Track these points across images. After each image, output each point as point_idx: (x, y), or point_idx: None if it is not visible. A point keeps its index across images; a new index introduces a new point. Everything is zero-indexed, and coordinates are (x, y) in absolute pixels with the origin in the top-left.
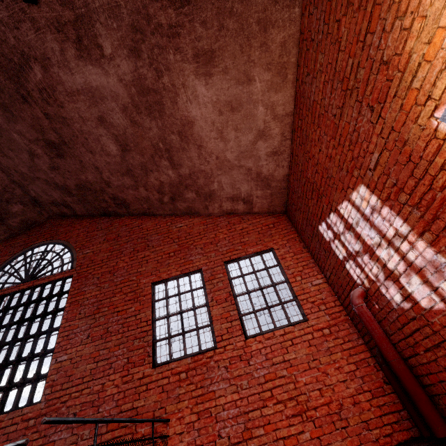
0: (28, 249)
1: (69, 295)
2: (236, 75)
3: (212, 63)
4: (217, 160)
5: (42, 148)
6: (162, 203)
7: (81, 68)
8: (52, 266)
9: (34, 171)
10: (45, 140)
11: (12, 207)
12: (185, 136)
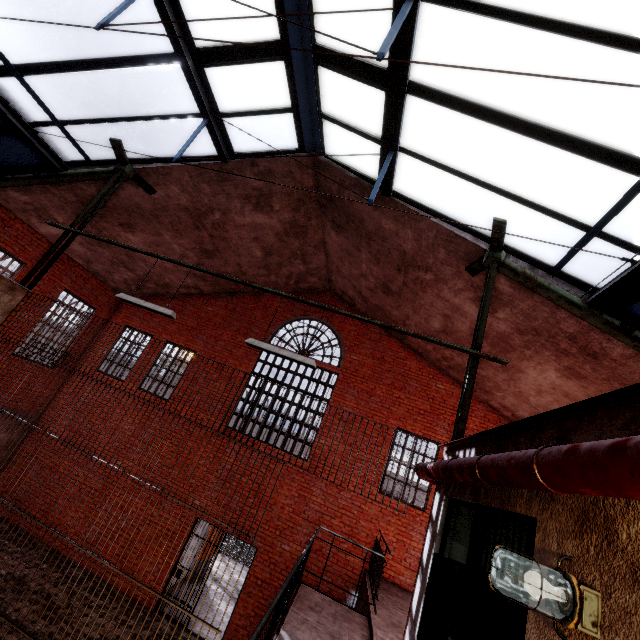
0: (306, 318)
1: (334, 392)
2: (591, 394)
3: (577, 378)
4: (518, 392)
5: (376, 281)
6: (437, 360)
7: (466, 301)
8: (324, 352)
9: (352, 278)
10: (385, 283)
11: (311, 278)
12: (507, 369)
